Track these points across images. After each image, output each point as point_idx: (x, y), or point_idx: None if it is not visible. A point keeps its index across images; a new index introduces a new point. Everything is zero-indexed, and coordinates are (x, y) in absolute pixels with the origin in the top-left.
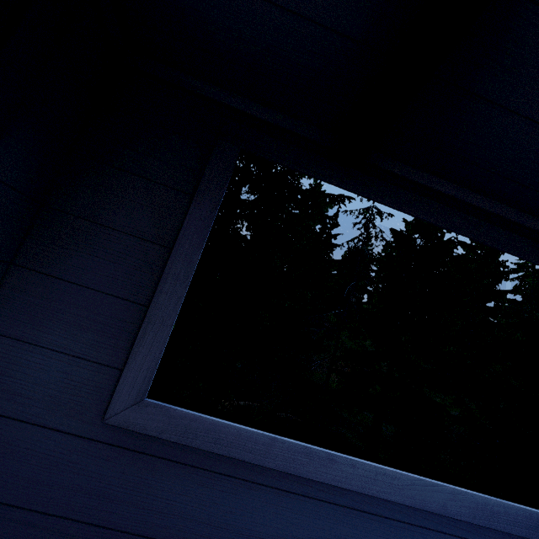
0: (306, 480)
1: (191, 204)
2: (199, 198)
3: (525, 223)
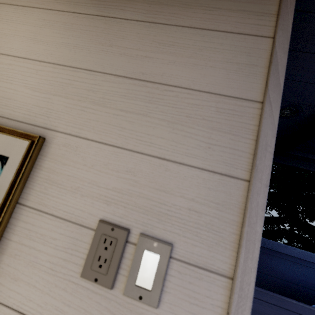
0: (279, 253)
1: None
2: None
3: None
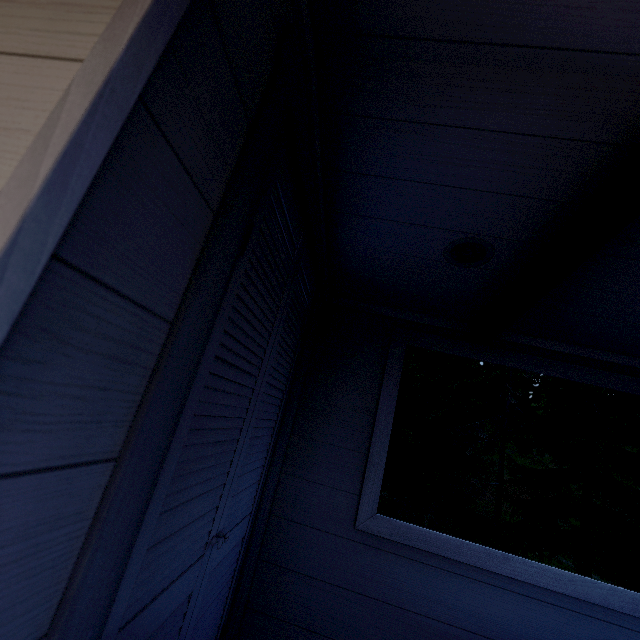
0: (490, 573)
1: (382, 386)
2: (386, 381)
3: (637, 366)
